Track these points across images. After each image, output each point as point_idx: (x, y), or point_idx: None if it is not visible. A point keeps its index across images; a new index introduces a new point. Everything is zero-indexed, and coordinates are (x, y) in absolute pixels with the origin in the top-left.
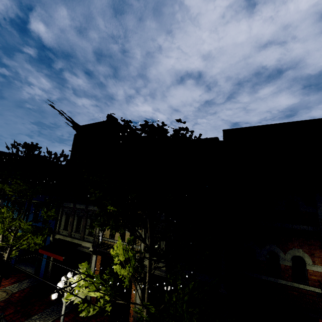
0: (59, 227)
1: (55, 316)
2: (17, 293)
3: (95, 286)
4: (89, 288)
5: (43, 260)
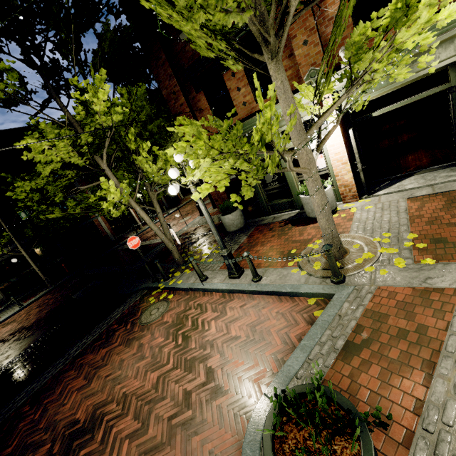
0: None
1: None
2: None
3: None
4: None
5: None
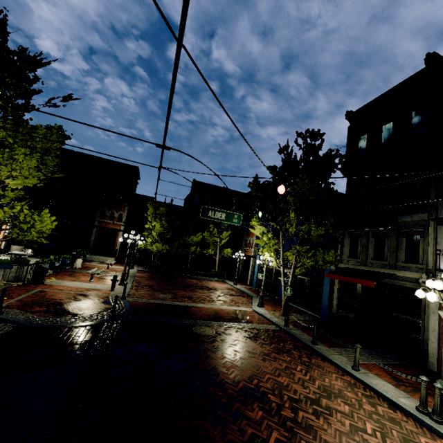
0: (340, 254)
1: (381, 360)
2: (304, 321)
3: None
4: None
5: (323, 296)
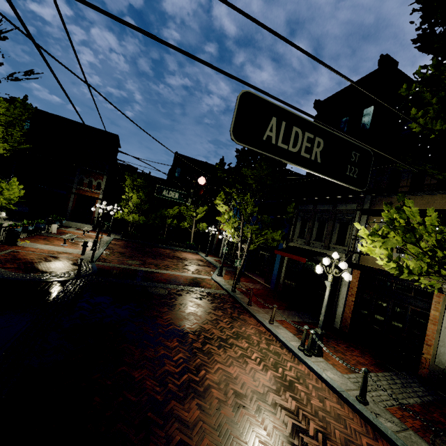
0: (292, 234)
1: (298, 319)
2: (253, 289)
3: (414, 237)
4: (405, 236)
5: (274, 269)
